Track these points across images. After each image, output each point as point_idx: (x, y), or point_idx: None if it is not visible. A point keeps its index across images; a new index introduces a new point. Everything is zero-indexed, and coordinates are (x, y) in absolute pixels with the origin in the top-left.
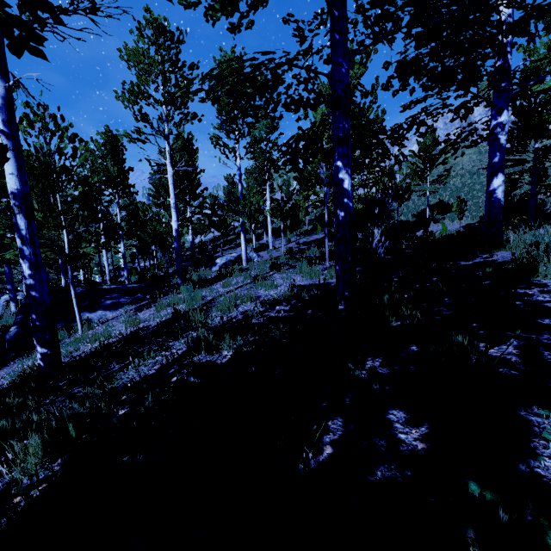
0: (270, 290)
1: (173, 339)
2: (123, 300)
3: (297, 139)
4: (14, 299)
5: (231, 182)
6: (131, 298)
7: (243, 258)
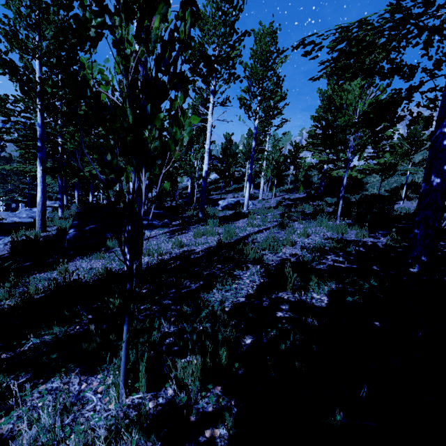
0: (303, 238)
1: (236, 269)
2: (155, 222)
3: (372, 104)
4: (61, 206)
5: (228, 140)
6: (161, 222)
7: (245, 204)
